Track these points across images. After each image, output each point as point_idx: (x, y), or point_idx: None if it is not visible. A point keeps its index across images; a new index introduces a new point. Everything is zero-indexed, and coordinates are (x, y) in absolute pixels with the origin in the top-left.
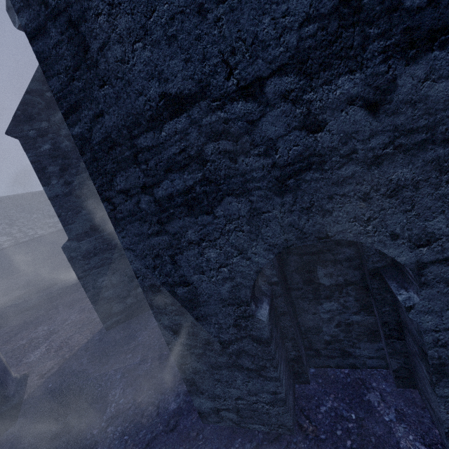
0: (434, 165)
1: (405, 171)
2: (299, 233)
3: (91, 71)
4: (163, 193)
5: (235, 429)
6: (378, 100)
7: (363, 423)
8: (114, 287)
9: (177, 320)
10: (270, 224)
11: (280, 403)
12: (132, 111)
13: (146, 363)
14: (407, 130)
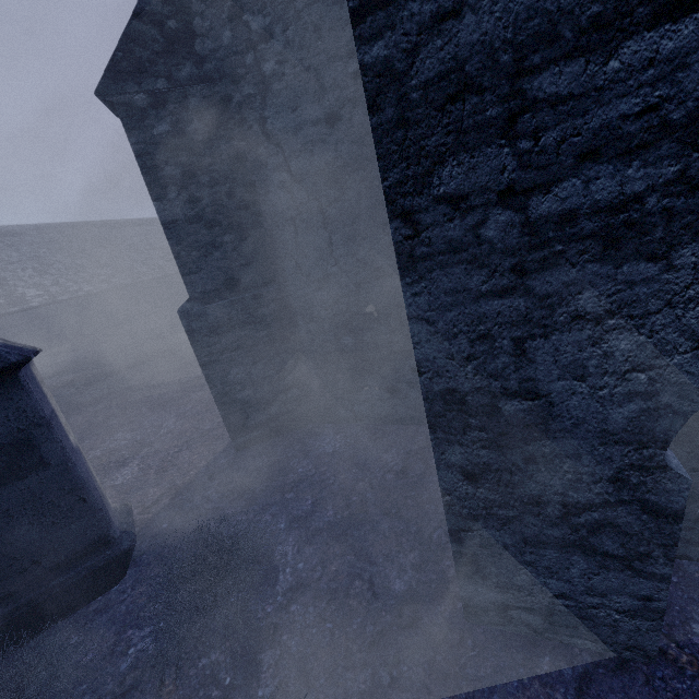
0: None
1: None
2: None
3: None
4: (552, 207)
5: (532, 640)
6: None
7: None
8: (254, 385)
9: (480, 458)
10: None
11: (651, 616)
12: (545, 3)
13: (325, 511)
14: None
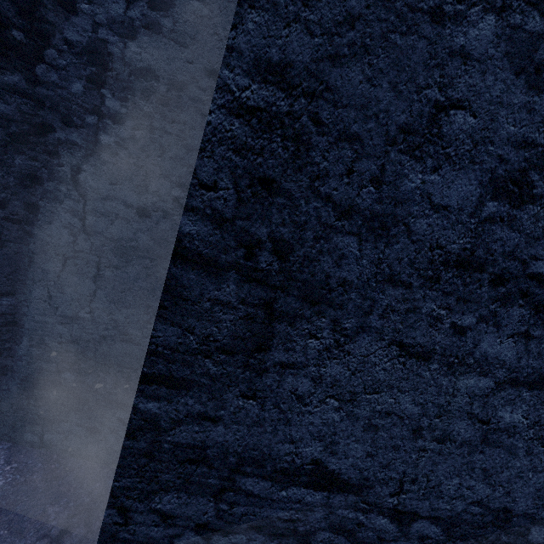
0: None
1: None
2: None
3: (247, 371)
4: None
5: None
6: None
7: None
8: None
9: None
10: None
11: None
12: (264, 447)
13: None
14: None
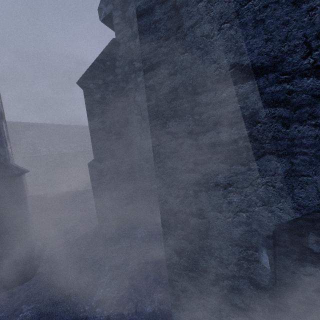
0: None
1: None
2: None
3: (178, 41)
4: (206, 140)
5: None
6: None
7: None
8: (113, 200)
9: (181, 243)
10: (306, 186)
11: None
12: (202, 74)
13: (128, 265)
14: None
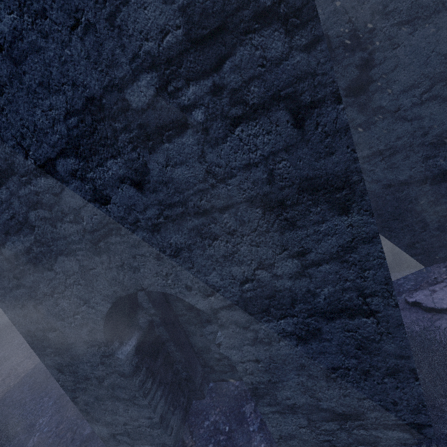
0: (196, 232)
1: (178, 236)
2: (122, 286)
3: None
4: (9, 252)
5: None
6: (140, 180)
7: (232, 435)
8: None
9: (57, 361)
10: (99, 278)
11: (157, 426)
12: None
13: None
14: (169, 205)
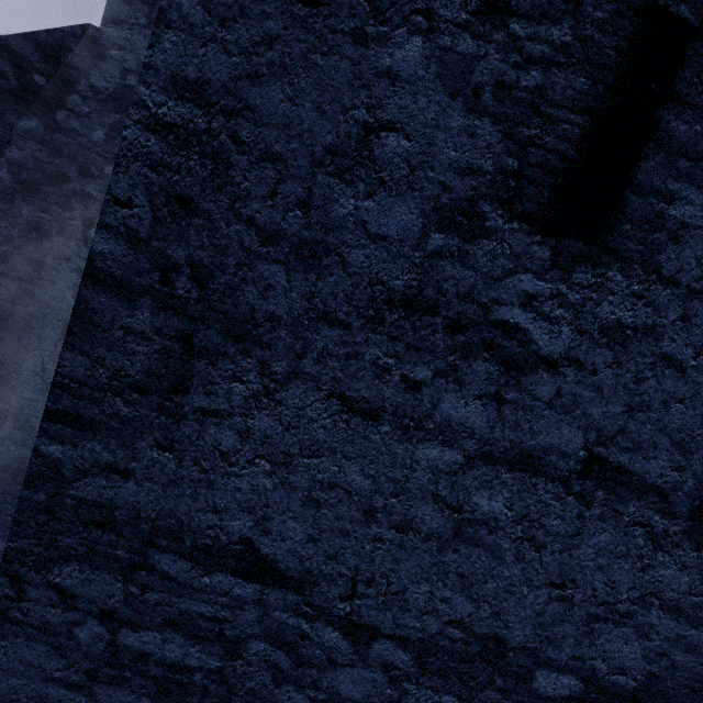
0: None
1: None
2: None
3: (163, 416)
4: (135, 643)
5: None
6: None
7: None
8: None
9: None
10: None
11: None
12: (183, 515)
13: None
14: None
